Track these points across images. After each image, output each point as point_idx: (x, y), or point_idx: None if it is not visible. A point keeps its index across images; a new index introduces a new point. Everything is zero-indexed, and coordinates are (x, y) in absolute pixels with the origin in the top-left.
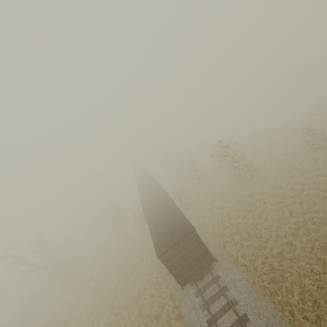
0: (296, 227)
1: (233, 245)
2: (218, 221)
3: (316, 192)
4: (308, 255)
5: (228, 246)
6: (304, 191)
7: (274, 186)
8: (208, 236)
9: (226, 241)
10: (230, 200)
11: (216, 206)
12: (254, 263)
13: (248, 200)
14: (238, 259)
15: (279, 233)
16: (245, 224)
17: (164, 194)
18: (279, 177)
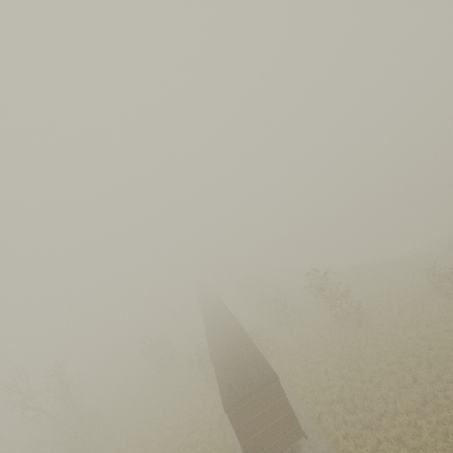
0: (421, 401)
1: (331, 418)
2: (312, 381)
3: (449, 353)
4: (439, 444)
5: (325, 419)
6: (433, 350)
7: (391, 339)
8: (296, 401)
9: (322, 412)
10: (330, 351)
11: (310, 358)
12: (361, 449)
13: (355, 354)
14: (339, 442)
15: (398, 407)
16: (350, 390)
17: (240, 329)
18: (398, 327)
